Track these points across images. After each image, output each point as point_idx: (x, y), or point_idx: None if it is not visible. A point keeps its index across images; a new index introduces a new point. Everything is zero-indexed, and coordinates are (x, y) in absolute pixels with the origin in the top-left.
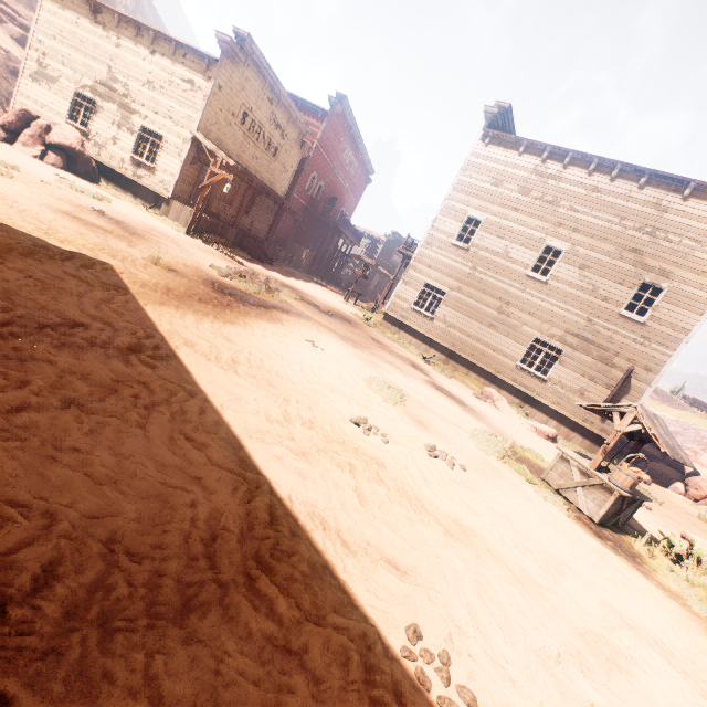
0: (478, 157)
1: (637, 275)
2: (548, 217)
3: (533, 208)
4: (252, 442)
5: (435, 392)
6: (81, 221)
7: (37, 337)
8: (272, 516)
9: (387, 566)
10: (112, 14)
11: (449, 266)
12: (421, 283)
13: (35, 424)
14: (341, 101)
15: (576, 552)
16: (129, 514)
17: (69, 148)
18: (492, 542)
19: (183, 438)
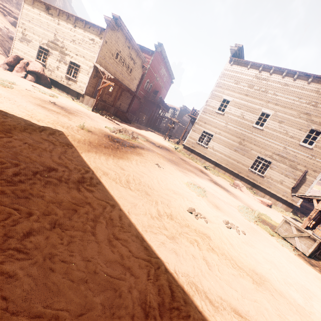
0: (228, 70)
1: (308, 125)
2: (262, 98)
3: (255, 94)
4: (148, 234)
5: (215, 186)
6: (46, 108)
7: (32, 181)
8: (170, 288)
9: (236, 315)
10: (55, 10)
11: (214, 123)
12: (201, 131)
13: (38, 244)
14: (160, 46)
15: (309, 280)
16: (98, 307)
17: (37, 72)
18: (274, 283)
19: (115, 238)
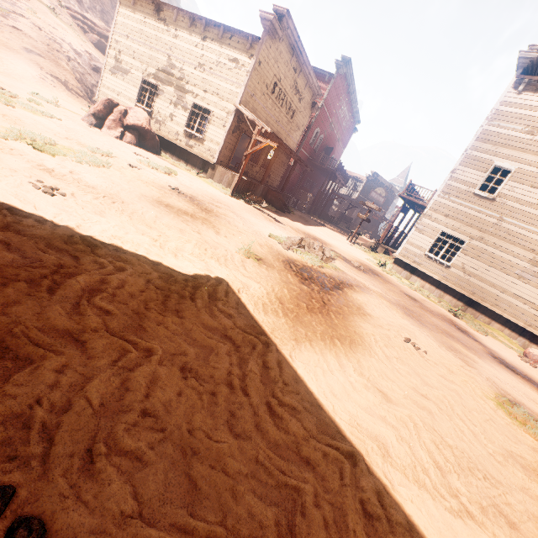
0: (509, 105)
1: None
2: None
3: None
4: None
5: (514, 377)
6: (172, 210)
7: None
8: None
9: None
10: (171, 10)
11: (469, 216)
12: (436, 231)
13: None
14: (346, 63)
15: None
16: None
17: (140, 128)
18: None
19: None
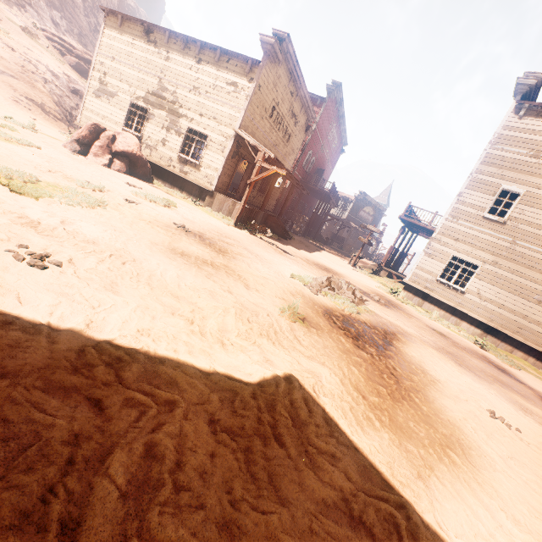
0: (511, 129)
1: None
2: None
3: None
4: None
5: None
6: (190, 260)
7: None
8: None
9: None
10: (162, 32)
11: (480, 240)
12: (447, 255)
13: None
14: (336, 87)
15: None
16: None
17: (130, 154)
18: None
19: None
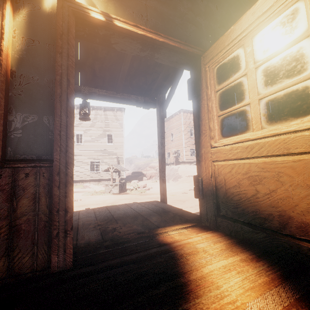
0: None
1: (105, 133)
2: None
3: None
4: None
5: None
6: None
7: None
8: None
9: None
10: None
11: None
12: None
13: None
14: None
15: (111, 198)
16: None
17: None
18: (90, 204)
19: None
